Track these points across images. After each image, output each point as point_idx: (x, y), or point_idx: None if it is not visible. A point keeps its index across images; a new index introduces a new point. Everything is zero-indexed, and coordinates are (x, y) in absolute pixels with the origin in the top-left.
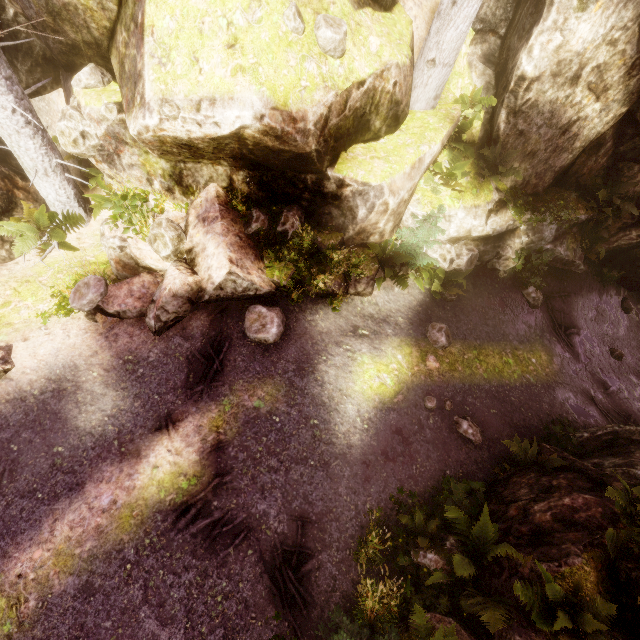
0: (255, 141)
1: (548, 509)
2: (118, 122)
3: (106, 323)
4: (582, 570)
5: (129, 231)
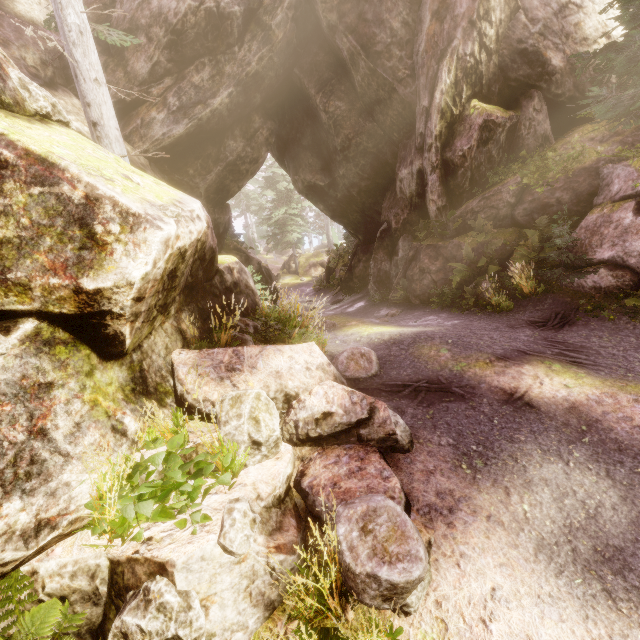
0: (203, 241)
1: (433, 264)
2: (17, 349)
3: (424, 523)
4: (458, 238)
5: (224, 474)
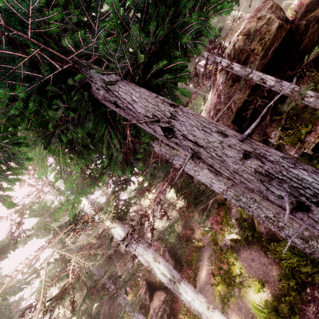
0: None
1: None
2: None
3: None
4: None
5: None
